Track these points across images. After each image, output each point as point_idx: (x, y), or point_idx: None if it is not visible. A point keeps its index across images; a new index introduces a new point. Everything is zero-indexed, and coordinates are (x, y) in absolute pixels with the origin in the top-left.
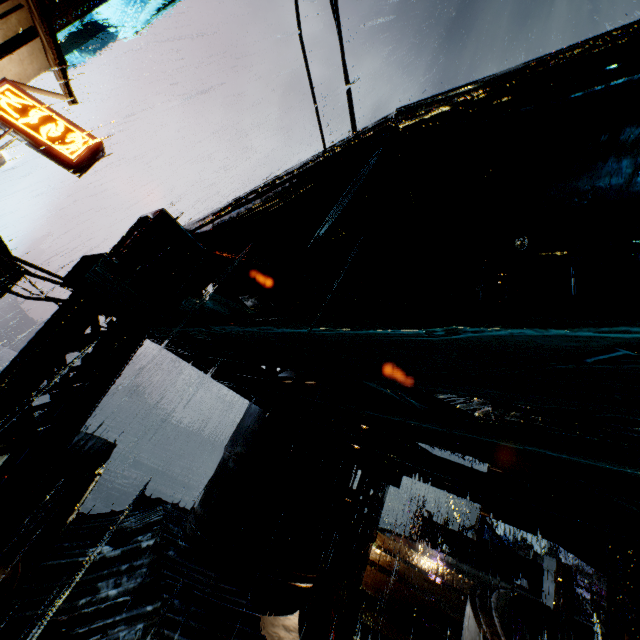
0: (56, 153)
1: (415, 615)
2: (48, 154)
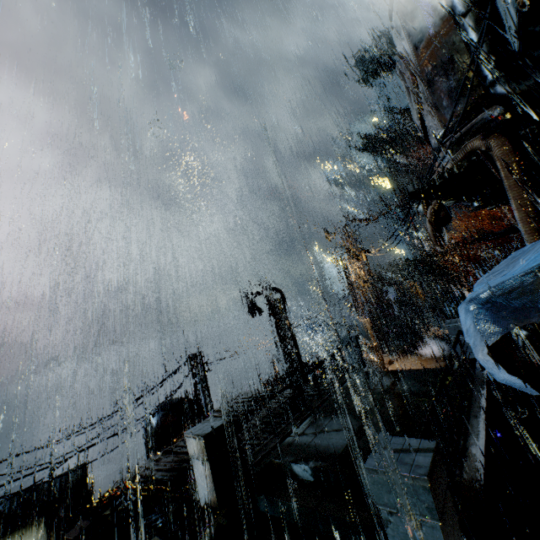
0: None
1: None
2: None
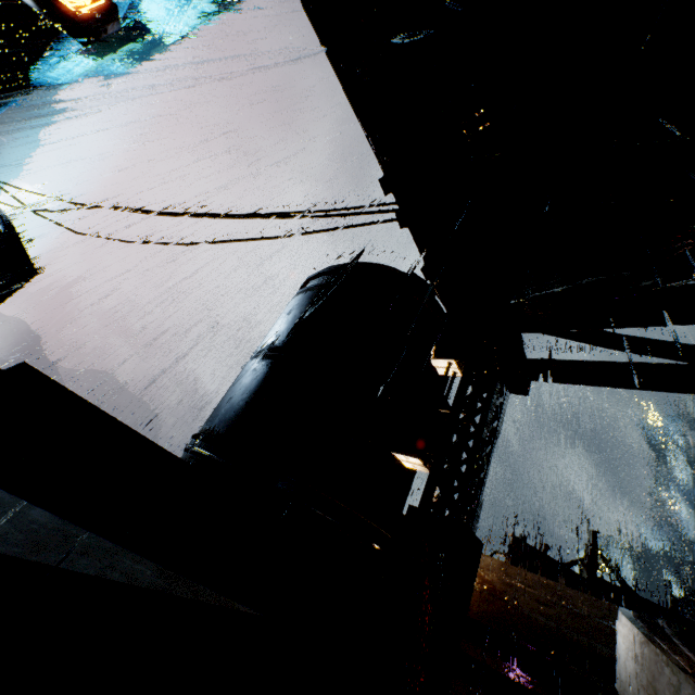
0: (56, 3)
1: (534, 647)
2: (47, 8)
